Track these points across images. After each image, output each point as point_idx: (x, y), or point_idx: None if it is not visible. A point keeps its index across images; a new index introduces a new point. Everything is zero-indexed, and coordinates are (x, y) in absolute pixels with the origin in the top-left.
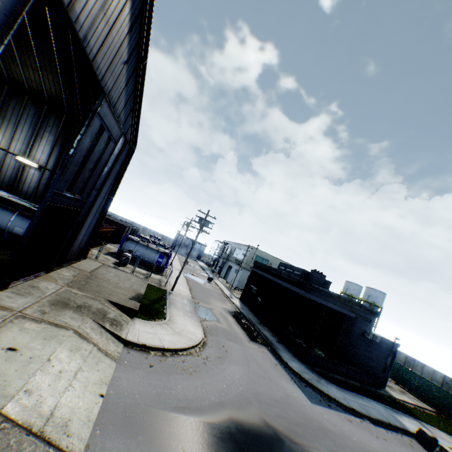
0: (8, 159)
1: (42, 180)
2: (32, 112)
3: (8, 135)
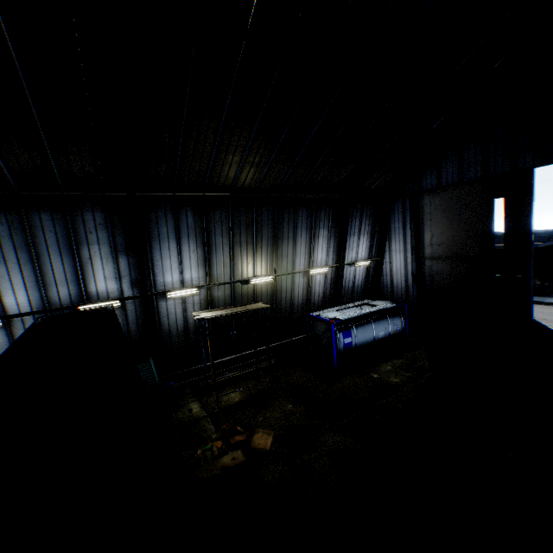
0: (295, 281)
1: (326, 281)
2: (304, 216)
3: (290, 255)
